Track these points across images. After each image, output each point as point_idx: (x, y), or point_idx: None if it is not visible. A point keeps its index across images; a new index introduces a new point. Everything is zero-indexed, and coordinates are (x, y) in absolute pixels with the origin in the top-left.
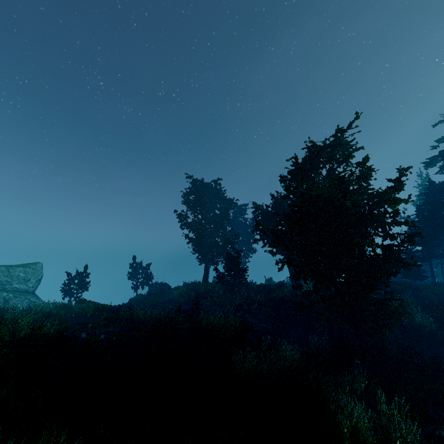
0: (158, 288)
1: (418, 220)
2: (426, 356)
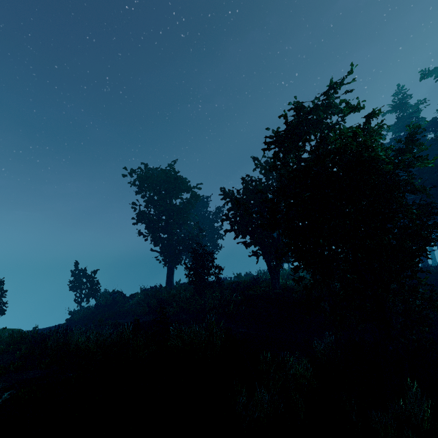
0: (109, 298)
1: None
2: None
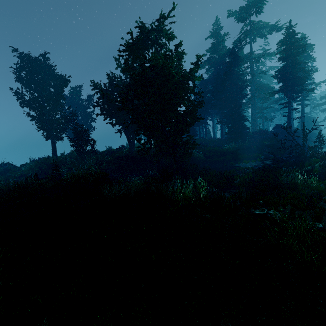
0: (0, 168)
1: (195, 102)
2: (201, 168)
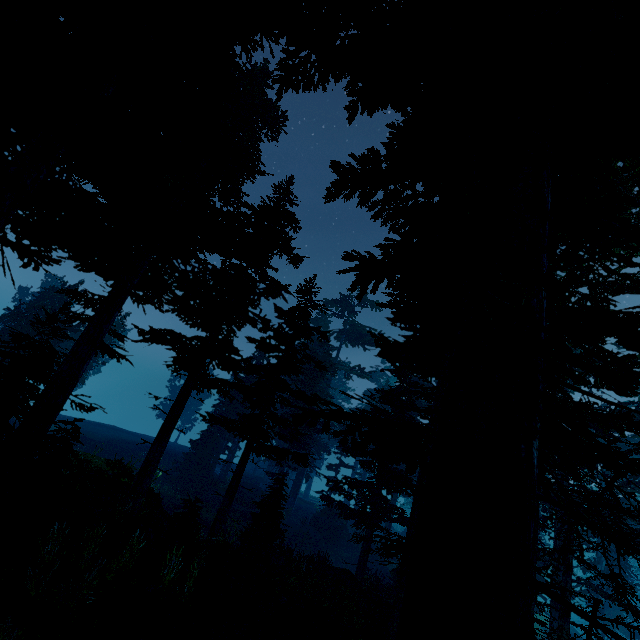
0: None
1: None
2: None
